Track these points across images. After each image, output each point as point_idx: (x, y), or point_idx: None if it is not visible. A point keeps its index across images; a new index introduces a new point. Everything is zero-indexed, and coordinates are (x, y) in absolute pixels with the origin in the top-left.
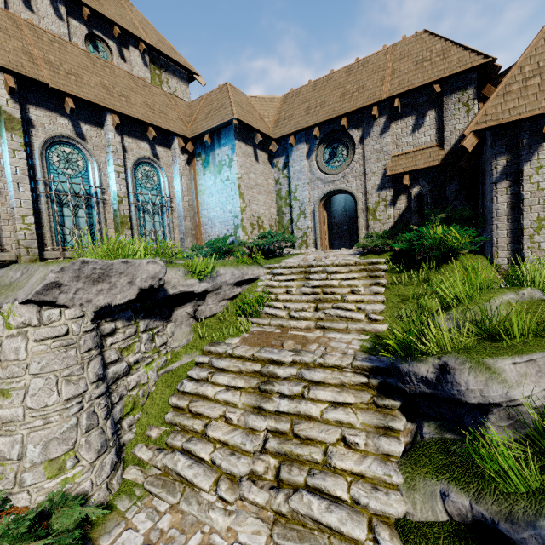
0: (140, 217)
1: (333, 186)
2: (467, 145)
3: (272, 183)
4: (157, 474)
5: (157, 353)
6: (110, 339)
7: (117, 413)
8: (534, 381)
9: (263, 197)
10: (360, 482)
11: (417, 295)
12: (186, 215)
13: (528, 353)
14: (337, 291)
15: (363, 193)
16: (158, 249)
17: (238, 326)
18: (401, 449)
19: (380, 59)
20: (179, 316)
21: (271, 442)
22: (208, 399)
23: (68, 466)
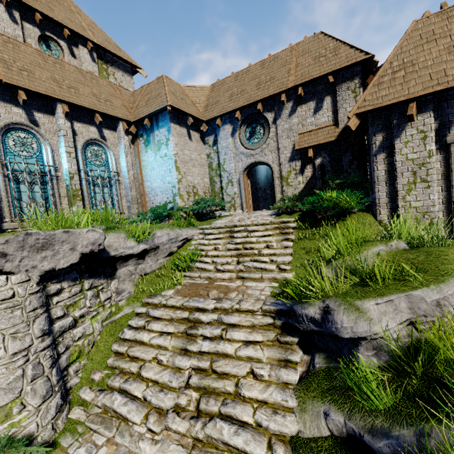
0: (90, 190)
1: (253, 158)
2: (351, 125)
3: (204, 157)
4: (97, 412)
5: (102, 307)
6: (56, 298)
7: (63, 361)
8: (391, 317)
9: (197, 170)
10: (264, 407)
11: (318, 247)
12: (131, 186)
13: (387, 295)
14: (255, 247)
15: (277, 164)
16: (102, 218)
17: (172, 280)
18: (297, 377)
19: (287, 55)
20: (122, 274)
21: (193, 378)
22: (144, 344)
23: (14, 412)
